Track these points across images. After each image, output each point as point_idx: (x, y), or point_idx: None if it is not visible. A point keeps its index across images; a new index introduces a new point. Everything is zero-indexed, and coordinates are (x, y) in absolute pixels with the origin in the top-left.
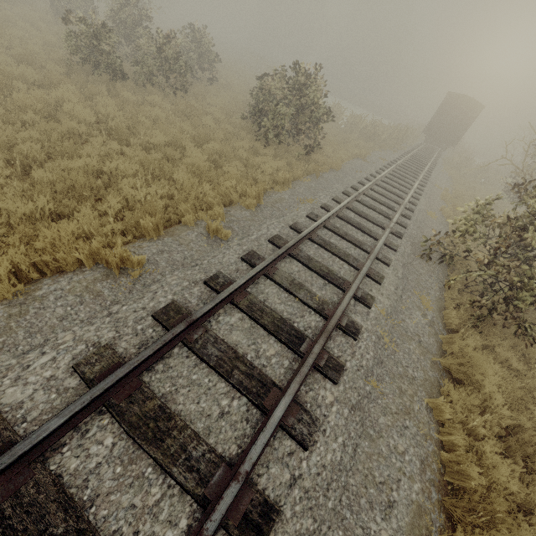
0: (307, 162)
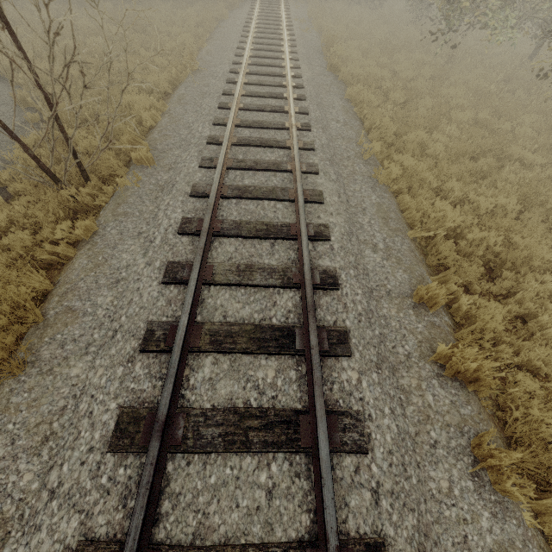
0: None
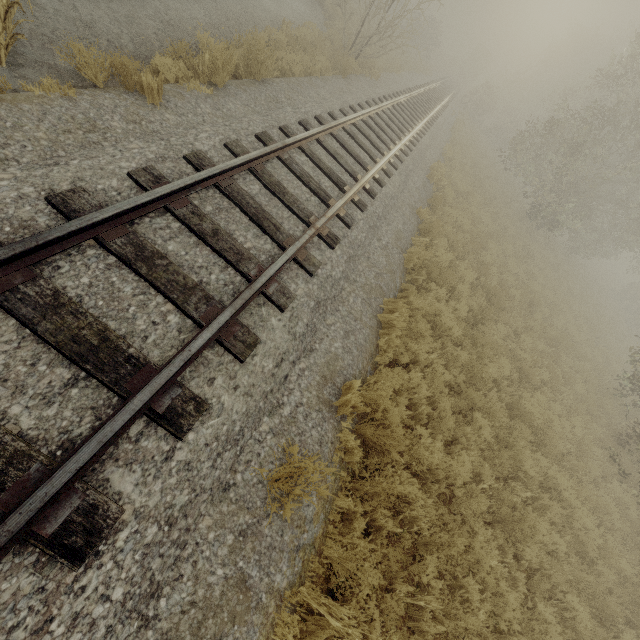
0: None
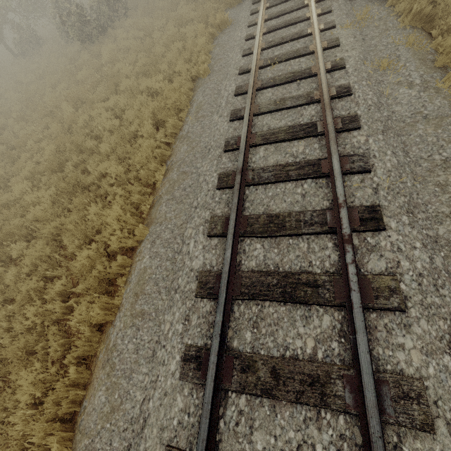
0: None
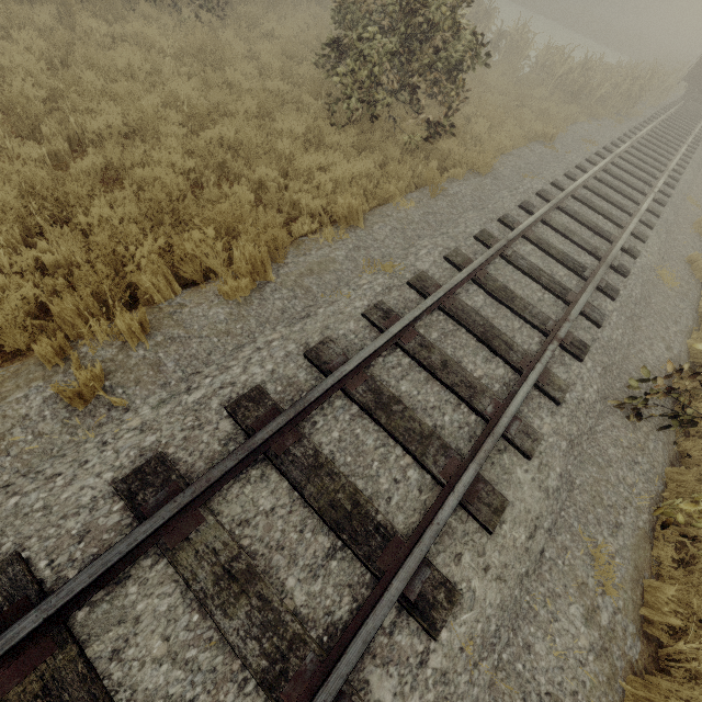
0: (429, 155)
